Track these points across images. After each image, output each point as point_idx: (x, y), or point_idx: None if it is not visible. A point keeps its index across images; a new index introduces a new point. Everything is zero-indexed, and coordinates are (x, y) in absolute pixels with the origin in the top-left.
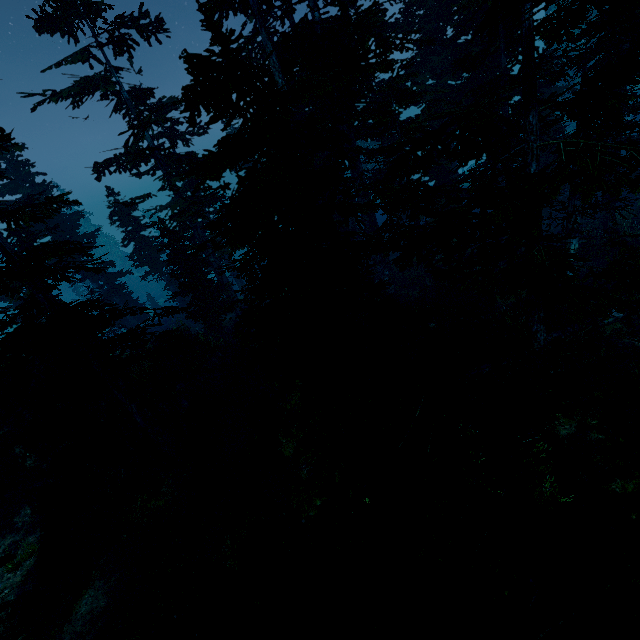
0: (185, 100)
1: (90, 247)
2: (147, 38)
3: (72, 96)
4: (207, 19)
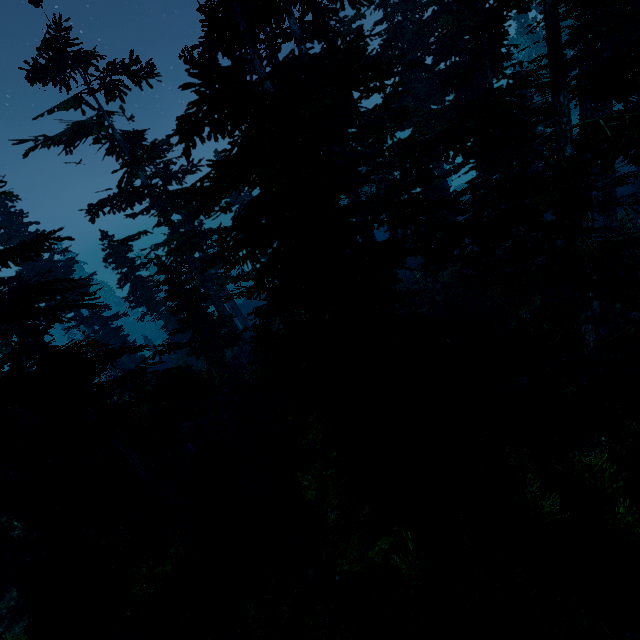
0: (180, 131)
1: (84, 286)
2: (138, 83)
3: (65, 141)
4: (208, 18)
